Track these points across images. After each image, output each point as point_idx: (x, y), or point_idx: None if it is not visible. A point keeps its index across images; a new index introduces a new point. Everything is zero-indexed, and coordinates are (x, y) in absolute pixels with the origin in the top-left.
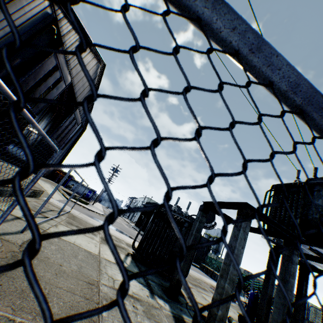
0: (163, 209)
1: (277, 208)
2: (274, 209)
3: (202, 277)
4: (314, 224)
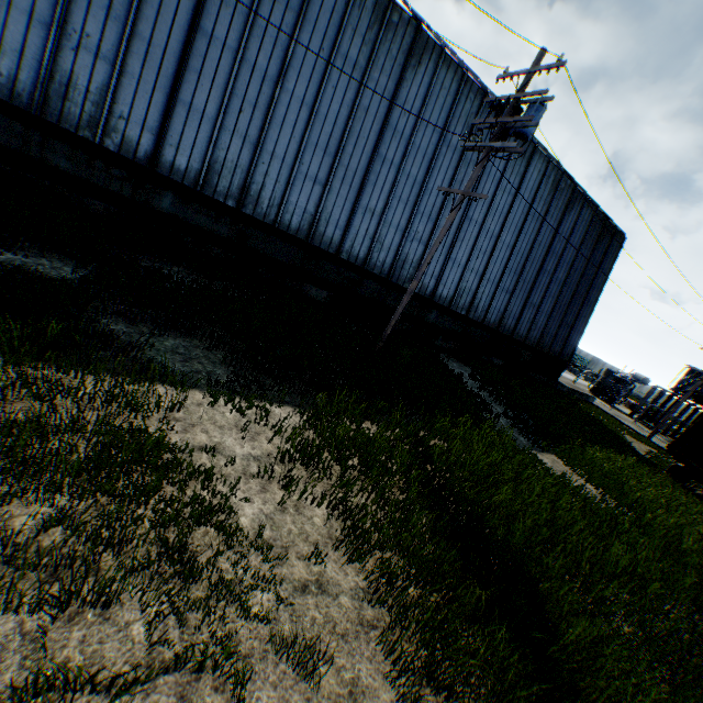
0: (615, 373)
1: (685, 380)
2: (685, 384)
3: (585, 384)
4: (700, 395)
